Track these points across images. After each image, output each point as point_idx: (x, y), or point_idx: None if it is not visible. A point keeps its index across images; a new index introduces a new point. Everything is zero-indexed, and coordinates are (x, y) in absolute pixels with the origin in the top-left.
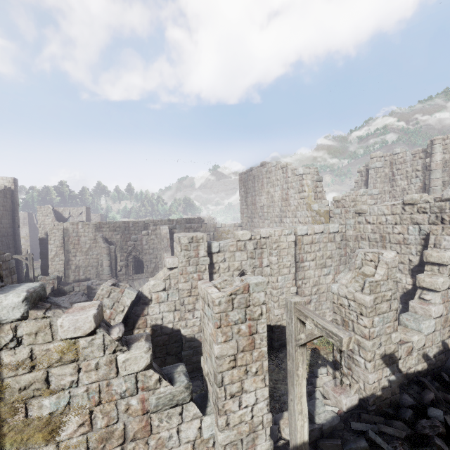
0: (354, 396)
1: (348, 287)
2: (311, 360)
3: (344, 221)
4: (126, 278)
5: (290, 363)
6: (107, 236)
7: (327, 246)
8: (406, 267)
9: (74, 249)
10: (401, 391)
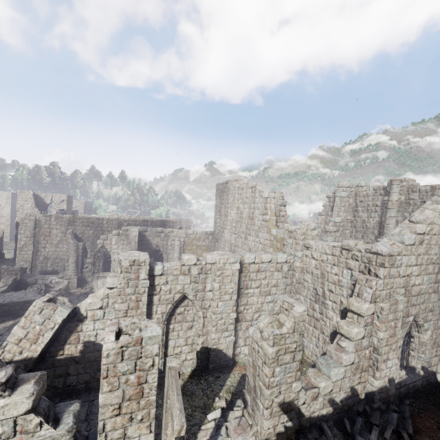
0: (251, 438)
1: (264, 331)
2: (237, 387)
3: (294, 252)
4: (92, 275)
5: (163, 421)
6: (80, 231)
7: (273, 275)
8: (337, 307)
9: (44, 241)
10: (301, 434)
